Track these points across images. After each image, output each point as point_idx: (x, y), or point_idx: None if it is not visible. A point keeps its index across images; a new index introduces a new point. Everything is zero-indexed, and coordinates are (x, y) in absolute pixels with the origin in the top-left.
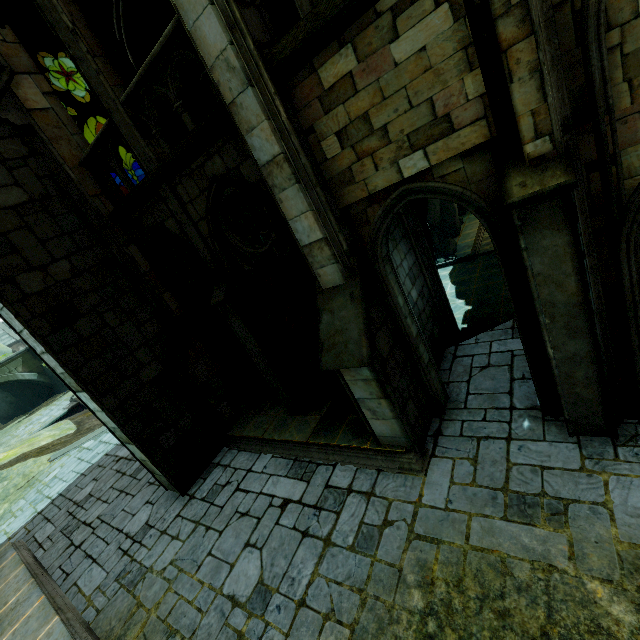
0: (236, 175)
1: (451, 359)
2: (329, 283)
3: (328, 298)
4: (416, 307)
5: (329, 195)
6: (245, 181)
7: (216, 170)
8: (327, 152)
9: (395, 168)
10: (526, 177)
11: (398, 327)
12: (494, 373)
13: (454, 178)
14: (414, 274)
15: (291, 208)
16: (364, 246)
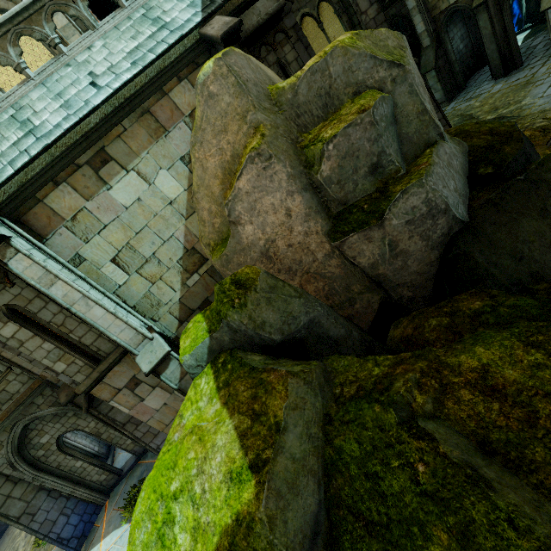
0: (399, 13)
1: (475, 75)
2: (425, 45)
3: (424, 51)
4: (461, 52)
5: (428, 14)
6: (402, 15)
7: (393, 13)
8: (429, 0)
9: (448, 2)
10: (476, 1)
11: (447, 58)
12: (487, 74)
13: (463, 2)
14: (463, 38)
15: (416, 22)
16: (438, 29)
